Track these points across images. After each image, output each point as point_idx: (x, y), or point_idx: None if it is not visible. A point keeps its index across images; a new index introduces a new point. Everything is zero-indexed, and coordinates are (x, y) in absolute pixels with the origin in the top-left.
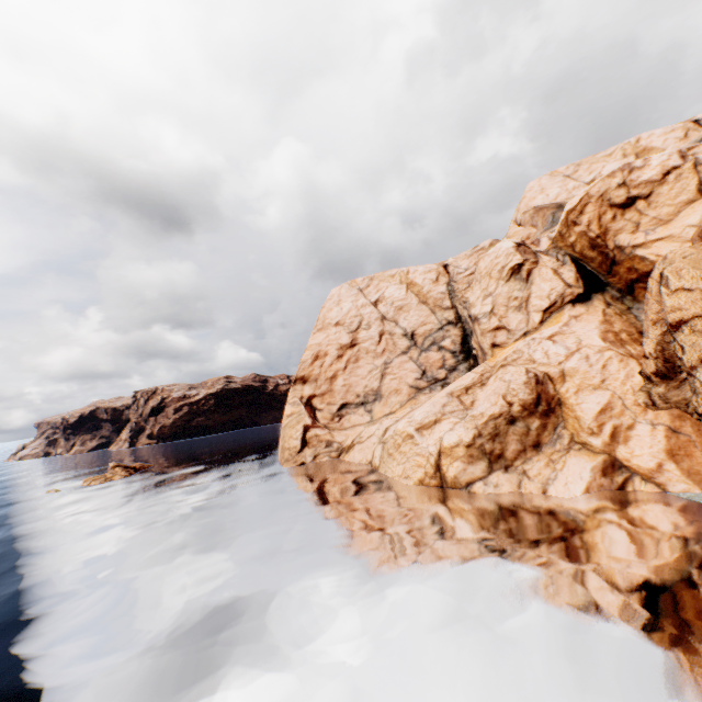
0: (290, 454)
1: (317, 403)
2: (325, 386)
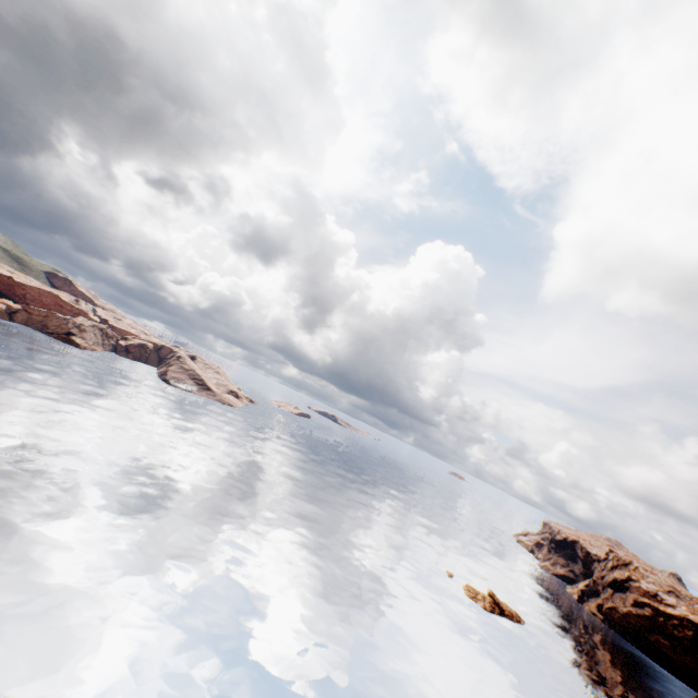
0: None
1: None
2: None
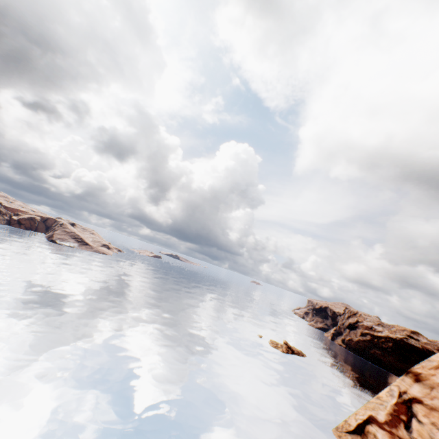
0: (341, 425)
1: (419, 410)
2: (438, 401)
